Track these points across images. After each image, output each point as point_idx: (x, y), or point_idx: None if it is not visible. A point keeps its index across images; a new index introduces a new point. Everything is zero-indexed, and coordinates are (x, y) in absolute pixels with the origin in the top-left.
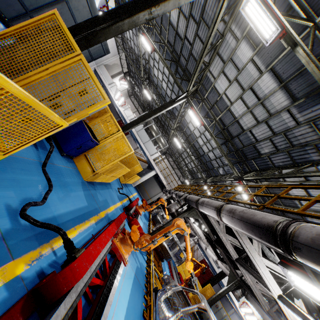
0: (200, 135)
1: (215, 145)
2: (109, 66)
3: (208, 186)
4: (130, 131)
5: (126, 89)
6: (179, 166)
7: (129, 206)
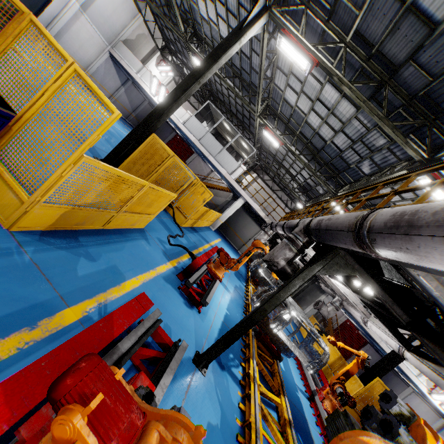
0: (312, 106)
1: (348, 114)
2: (131, 42)
3: (354, 193)
4: (191, 144)
5: (173, 81)
6: (282, 185)
7: (190, 268)
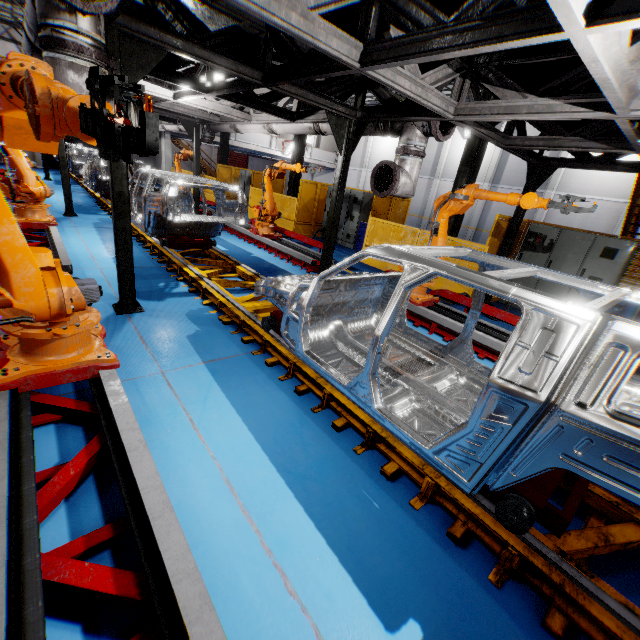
0: None
1: None
2: None
3: None
4: None
5: None
6: None
7: None
